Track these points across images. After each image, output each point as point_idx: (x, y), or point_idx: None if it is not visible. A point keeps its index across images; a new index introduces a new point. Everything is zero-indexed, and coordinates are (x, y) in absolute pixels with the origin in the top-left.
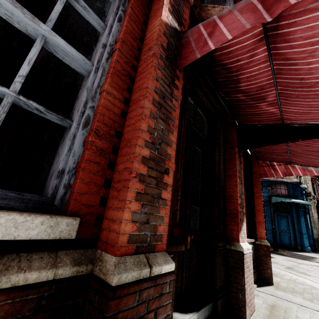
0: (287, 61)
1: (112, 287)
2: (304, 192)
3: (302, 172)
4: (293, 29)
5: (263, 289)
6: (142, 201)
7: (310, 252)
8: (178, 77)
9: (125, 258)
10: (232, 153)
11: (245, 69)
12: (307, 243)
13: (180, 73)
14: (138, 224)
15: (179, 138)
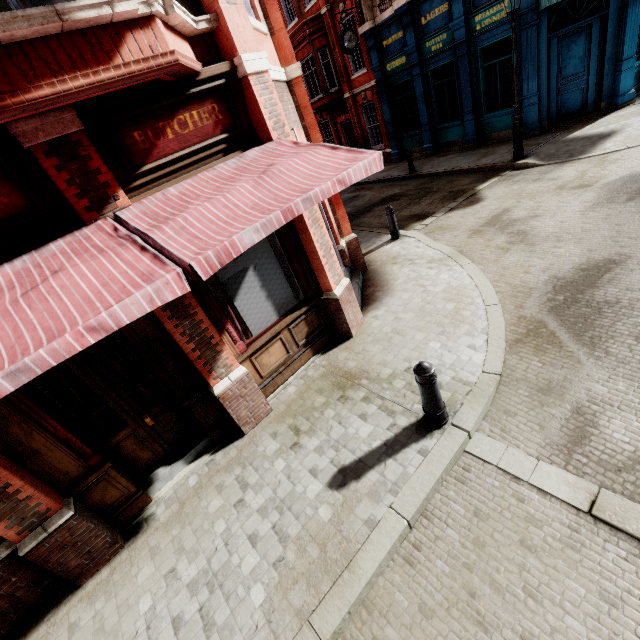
0: None
1: (23, 555)
2: None
3: None
4: None
5: (326, 357)
6: (5, 518)
7: (631, 102)
8: None
9: (25, 540)
10: None
11: None
12: (628, 82)
13: None
14: (17, 525)
15: (8, 410)
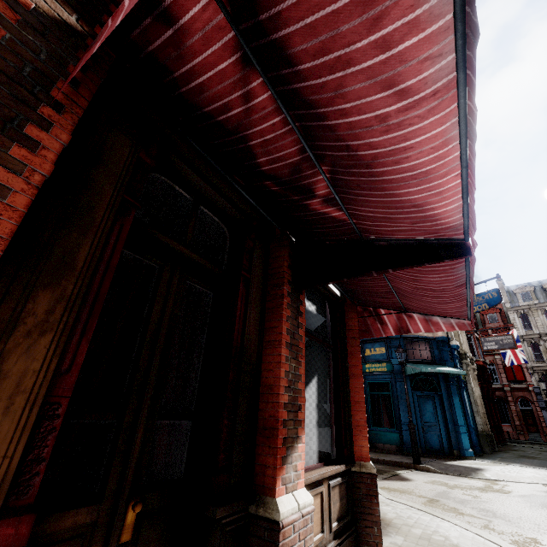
0: (310, 110)
1: None
2: (456, 353)
3: (424, 326)
4: (285, 33)
5: None
6: None
7: (473, 458)
8: (46, 121)
9: None
10: (278, 297)
11: (249, 127)
12: (467, 442)
13: (60, 114)
14: None
15: (82, 268)
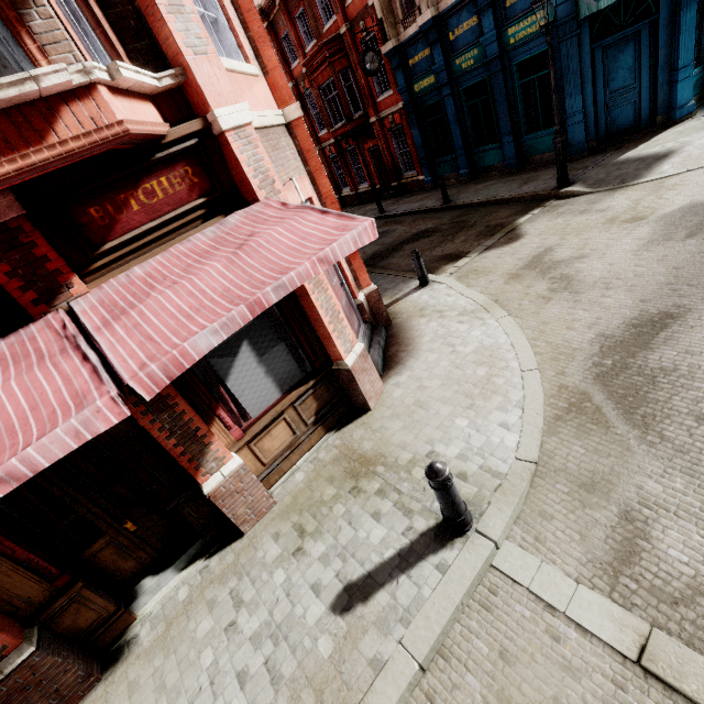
0: None
1: None
2: None
3: None
4: None
5: (340, 435)
6: None
7: (691, 115)
8: None
9: None
10: None
11: None
12: (687, 93)
13: None
14: None
15: None
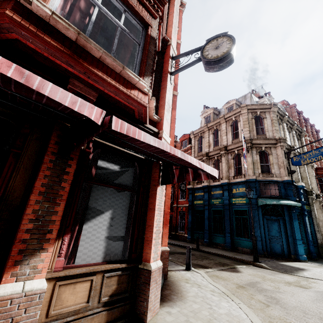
0: None
1: None
2: (301, 191)
3: (193, 177)
4: None
5: None
6: None
7: (306, 261)
8: None
9: None
10: (42, 163)
11: None
12: (302, 250)
13: None
14: None
15: None
